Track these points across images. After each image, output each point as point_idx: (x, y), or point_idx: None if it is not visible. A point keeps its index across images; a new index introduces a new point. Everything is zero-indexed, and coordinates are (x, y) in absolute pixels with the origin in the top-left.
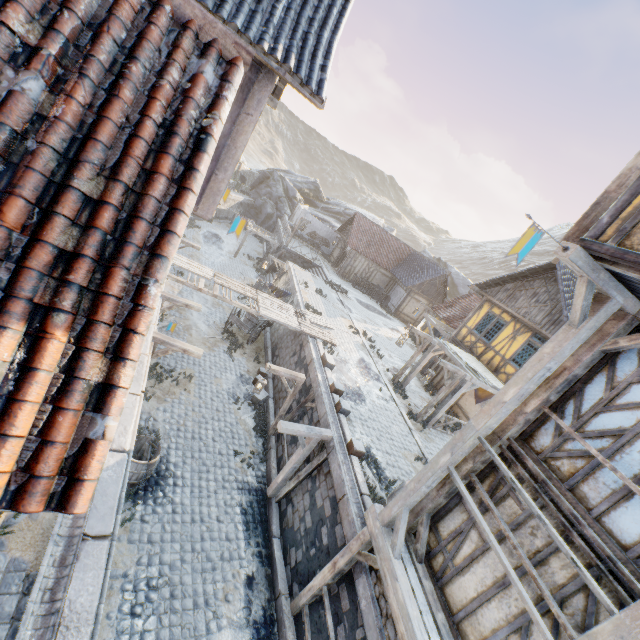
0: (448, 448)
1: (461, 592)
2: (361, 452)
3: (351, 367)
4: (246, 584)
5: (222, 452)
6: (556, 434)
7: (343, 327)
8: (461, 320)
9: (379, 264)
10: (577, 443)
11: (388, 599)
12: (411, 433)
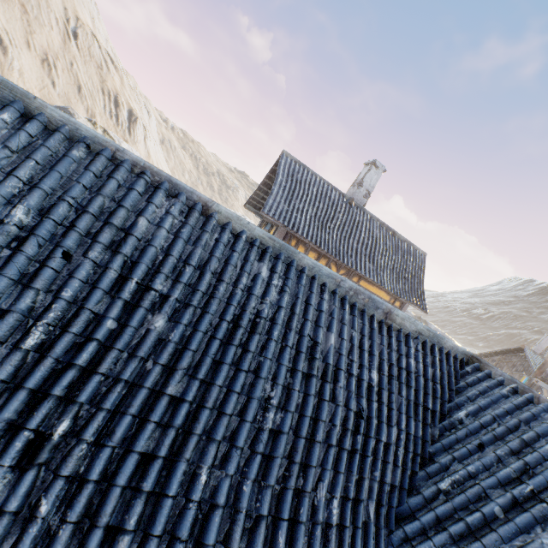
0: None
1: None
2: None
3: None
4: None
5: None
6: None
7: None
8: None
9: None
10: None
11: None
12: None
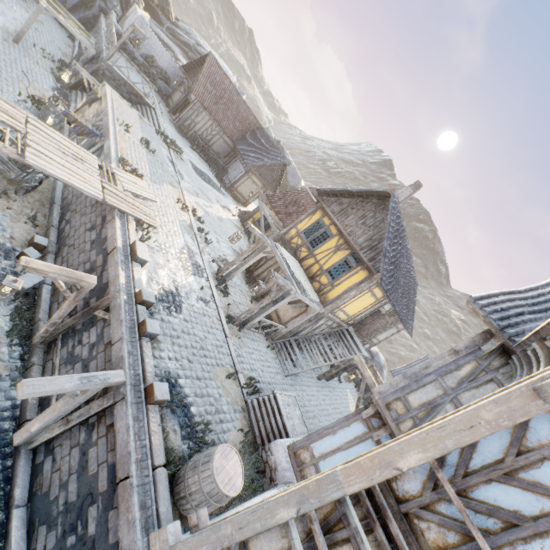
0: (294, 499)
1: None
2: (164, 400)
3: (171, 258)
4: None
5: None
6: (430, 486)
7: (170, 199)
8: (289, 215)
9: (224, 129)
10: (454, 509)
11: None
12: (226, 341)
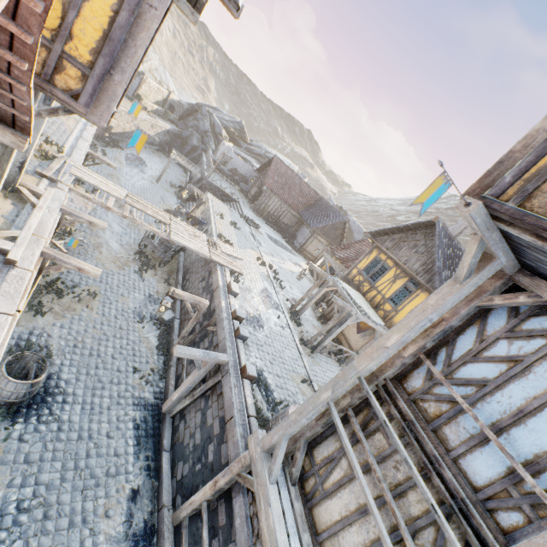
0: (330, 385)
1: (327, 514)
2: (253, 376)
3: (254, 295)
4: (130, 498)
5: (121, 369)
6: (427, 378)
7: (252, 258)
8: (353, 261)
9: (290, 205)
10: (445, 388)
11: (260, 523)
12: (301, 357)
